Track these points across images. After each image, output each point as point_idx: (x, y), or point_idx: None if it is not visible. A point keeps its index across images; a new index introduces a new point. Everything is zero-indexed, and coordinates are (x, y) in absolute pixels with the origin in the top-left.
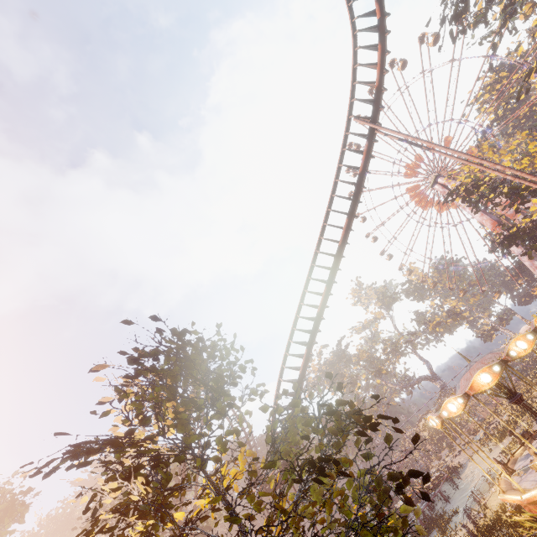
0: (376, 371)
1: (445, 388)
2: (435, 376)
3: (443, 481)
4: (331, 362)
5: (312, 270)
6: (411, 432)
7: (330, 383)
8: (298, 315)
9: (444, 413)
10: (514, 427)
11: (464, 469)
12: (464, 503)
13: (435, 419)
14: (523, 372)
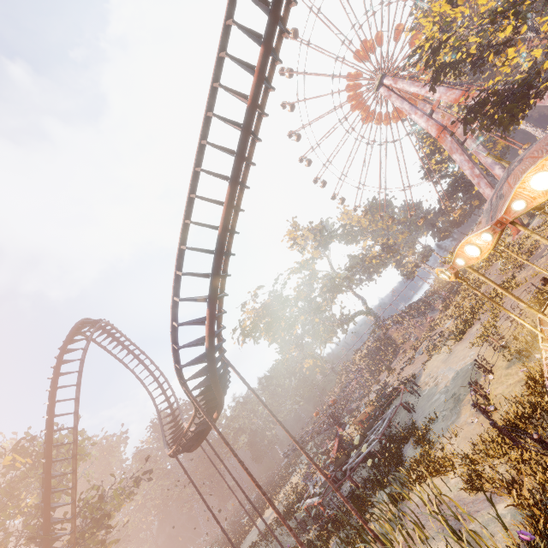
0: (315, 309)
1: (378, 320)
2: (369, 310)
3: (402, 392)
4: (267, 306)
5: (233, 7)
6: (351, 362)
7: (267, 328)
8: (209, 114)
9: (516, 205)
10: (473, 322)
11: (418, 378)
12: (440, 406)
13: (486, 233)
14: (448, 293)
